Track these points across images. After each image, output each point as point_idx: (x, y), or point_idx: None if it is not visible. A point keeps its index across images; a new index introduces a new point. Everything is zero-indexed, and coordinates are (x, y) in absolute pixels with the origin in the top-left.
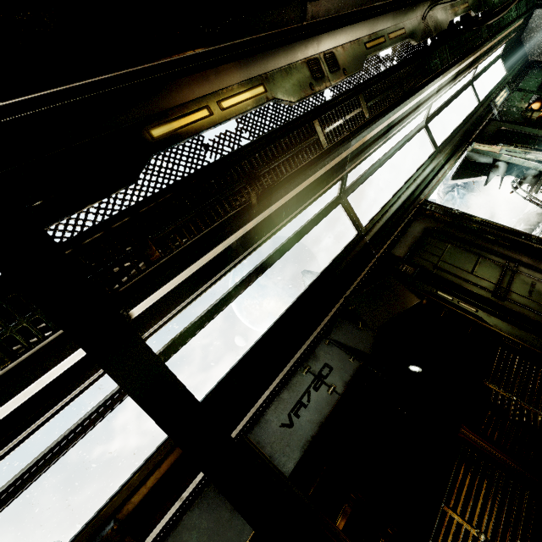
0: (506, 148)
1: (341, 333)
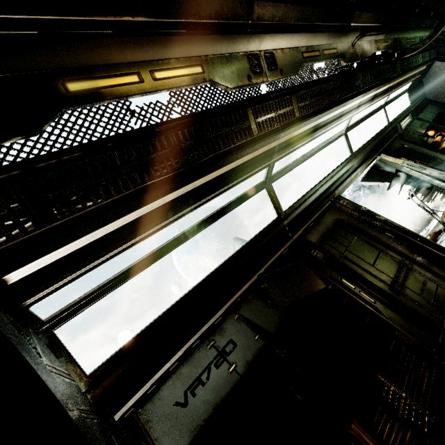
0: (407, 162)
1: (250, 309)
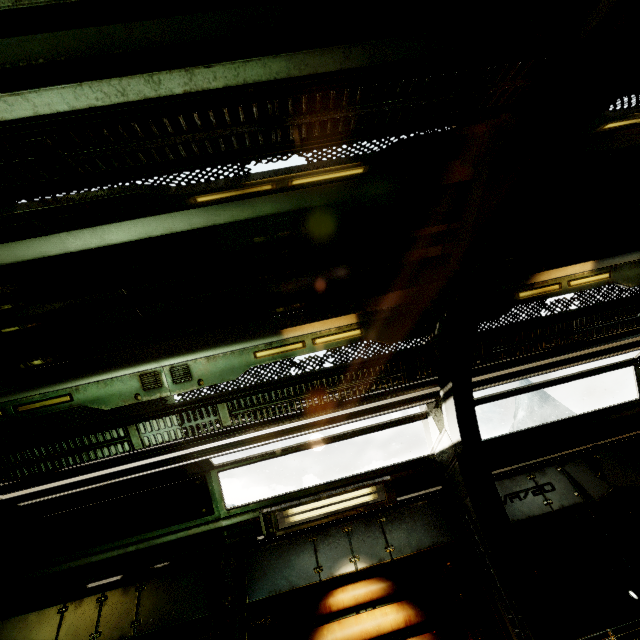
0: None
1: (576, 470)
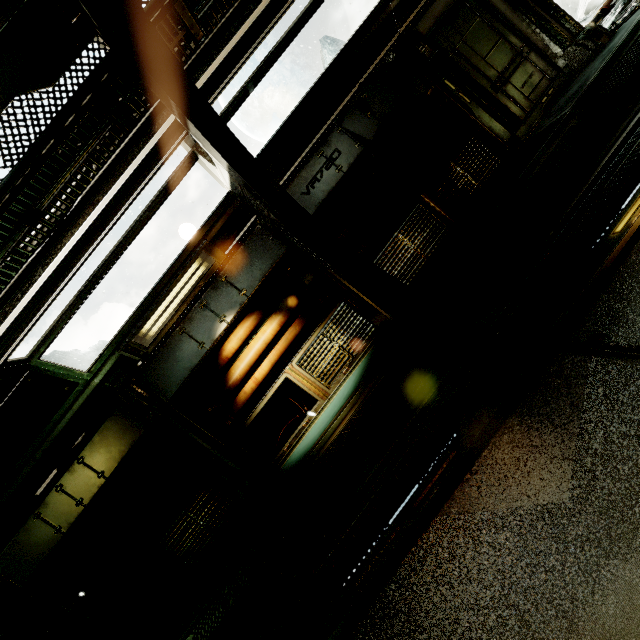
0: None
1: (352, 122)
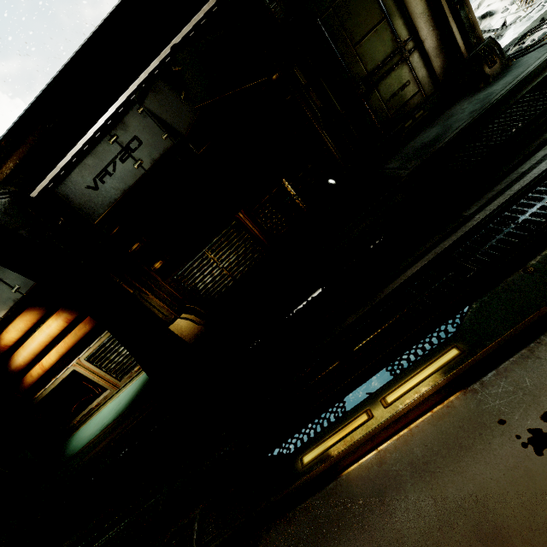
0: None
1: (159, 102)
